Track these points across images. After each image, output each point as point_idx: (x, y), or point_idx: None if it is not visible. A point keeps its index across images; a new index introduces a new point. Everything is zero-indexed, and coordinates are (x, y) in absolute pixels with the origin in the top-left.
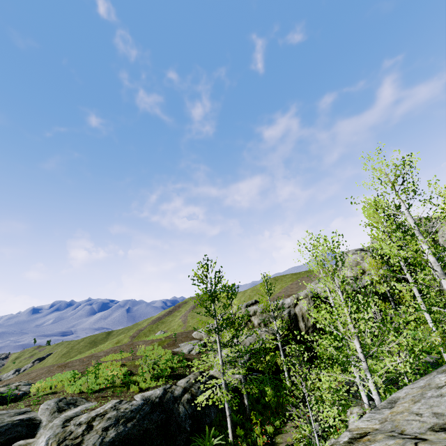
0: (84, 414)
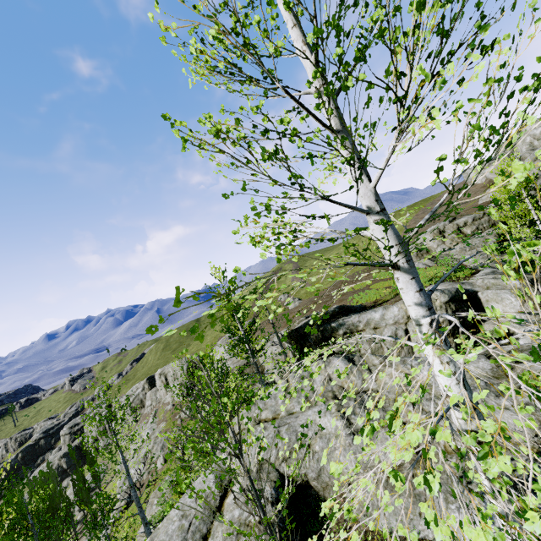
0: (494, 276)
